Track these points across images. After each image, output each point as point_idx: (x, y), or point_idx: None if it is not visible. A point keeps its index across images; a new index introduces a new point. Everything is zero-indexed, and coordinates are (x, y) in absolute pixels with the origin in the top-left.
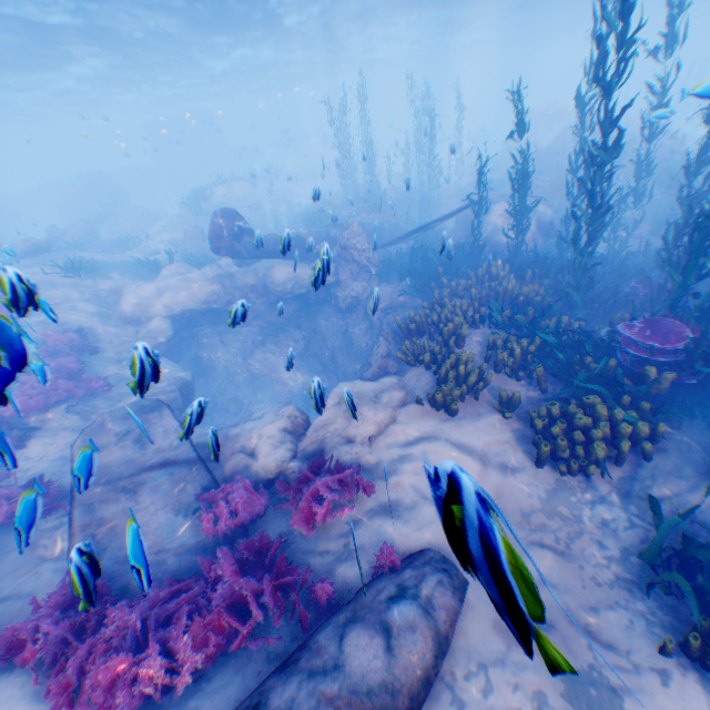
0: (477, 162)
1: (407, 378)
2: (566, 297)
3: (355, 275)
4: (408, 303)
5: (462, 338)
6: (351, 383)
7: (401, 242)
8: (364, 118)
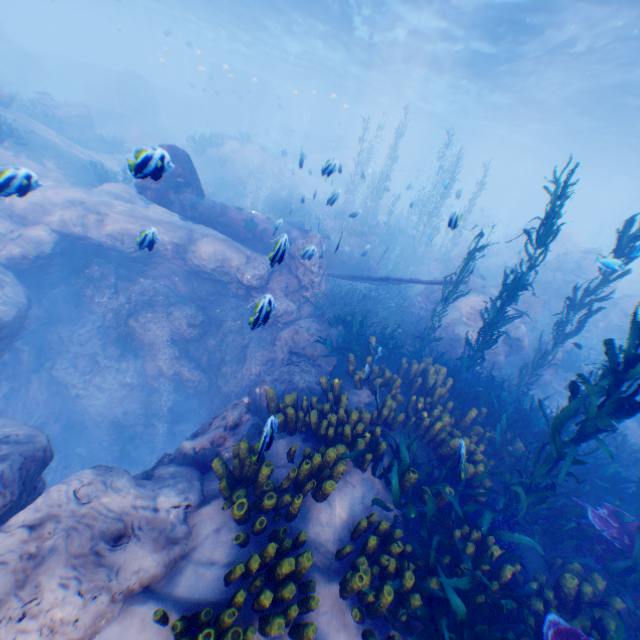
0: (474, 240)
1: (201, 522)
2: (507, 488)
3: (290, 291)
4: (321, 357)
5: (323, 494)
6: (99, 488)
7: (358, 280)
8: (393, 150)
